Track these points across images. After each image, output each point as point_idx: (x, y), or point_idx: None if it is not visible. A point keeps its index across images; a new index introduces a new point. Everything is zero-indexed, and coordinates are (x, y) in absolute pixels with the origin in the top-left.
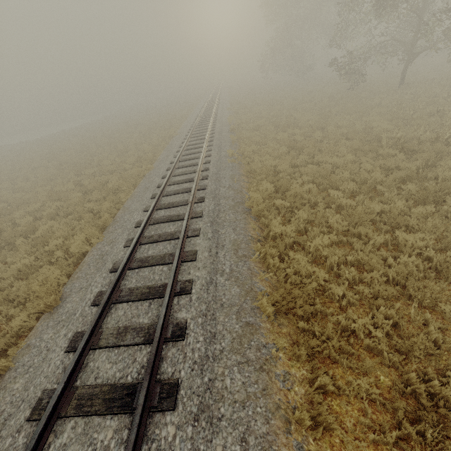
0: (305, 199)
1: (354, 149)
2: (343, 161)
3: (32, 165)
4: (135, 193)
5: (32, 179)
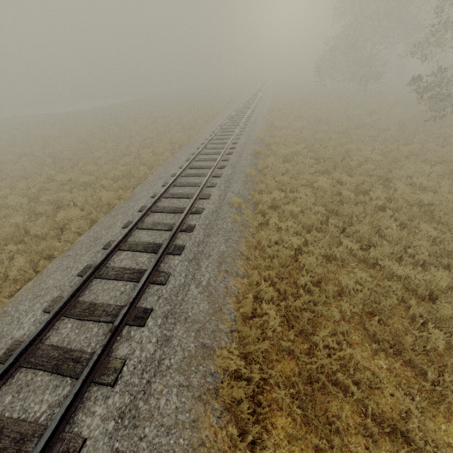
0: (338, 379)
1: (447, 252)
2: (425, 282)
3: (25, 149)
4: (76, 245)
5: (7, 170)
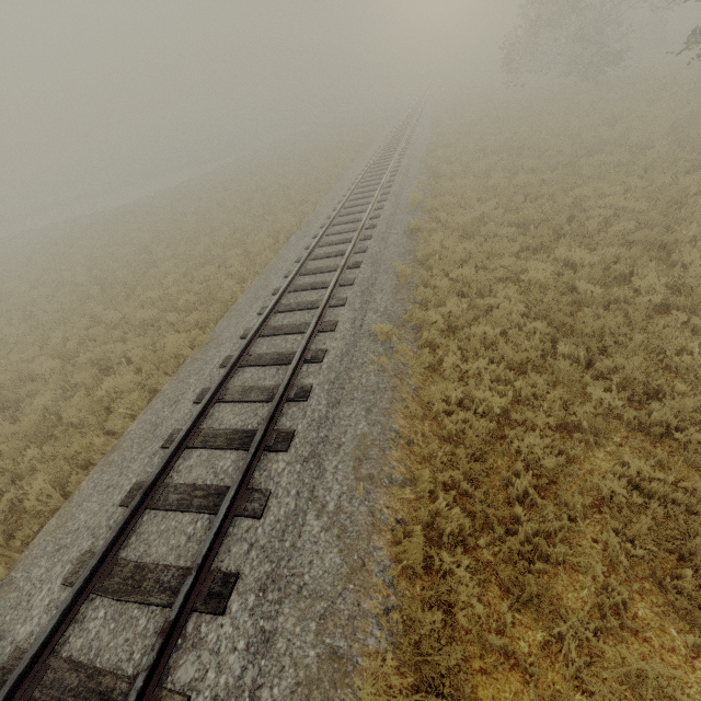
0: None
1: None
2: None
3: (64, 275)
4: (125, 441)
5: (39, 314)
